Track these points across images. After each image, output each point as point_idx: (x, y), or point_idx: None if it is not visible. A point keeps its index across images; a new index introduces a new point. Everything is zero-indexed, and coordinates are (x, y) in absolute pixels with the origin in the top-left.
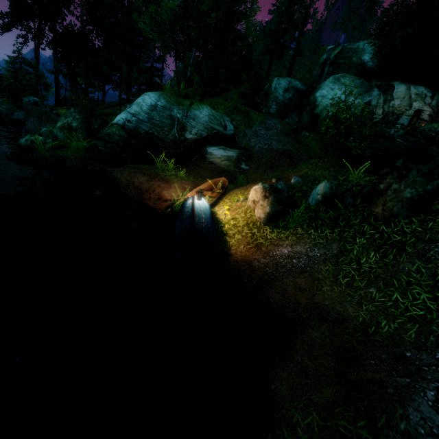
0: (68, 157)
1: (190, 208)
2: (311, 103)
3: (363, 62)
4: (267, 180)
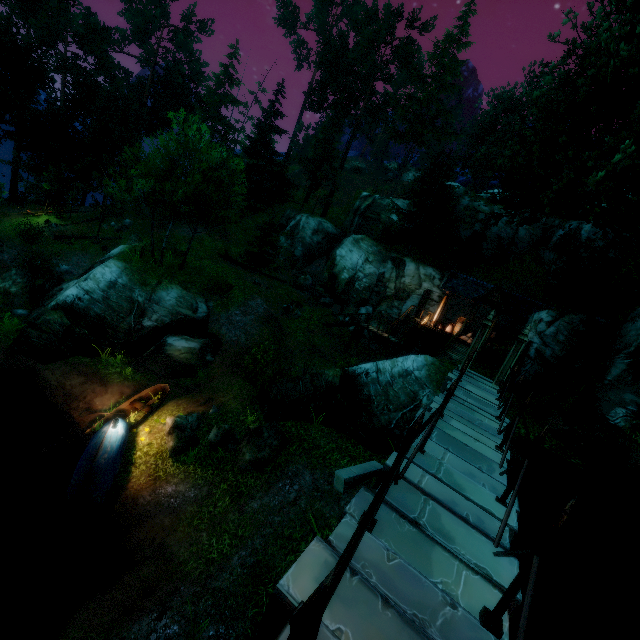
0: None
1: (100, 439)
2: (332, 259)
3: (391, 221)
4: (203, 396)
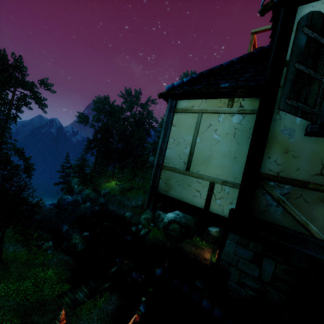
0: (163, 240)
1: None
2: None
3: None
4: None
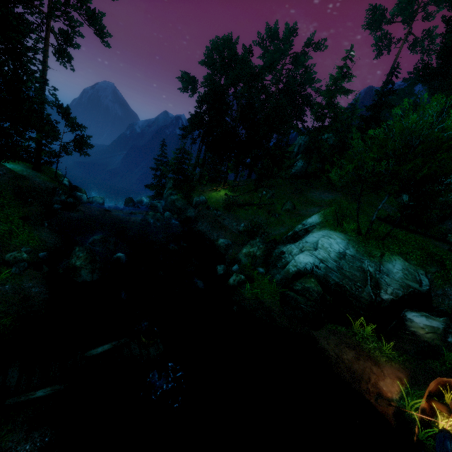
0: (273, 309)
1: None
2: None
3: None
4: None
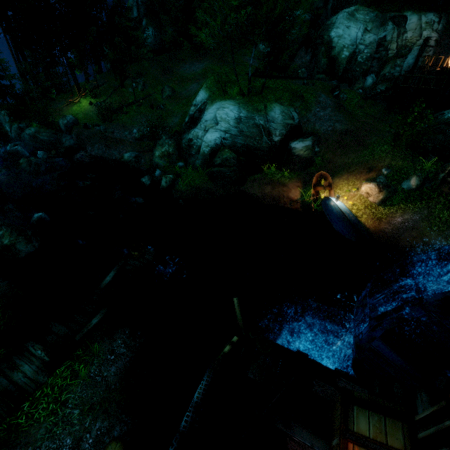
0: (209, 187)
1: (337, 209)
2: (325, 43)
3: None
4: (357, 168)
